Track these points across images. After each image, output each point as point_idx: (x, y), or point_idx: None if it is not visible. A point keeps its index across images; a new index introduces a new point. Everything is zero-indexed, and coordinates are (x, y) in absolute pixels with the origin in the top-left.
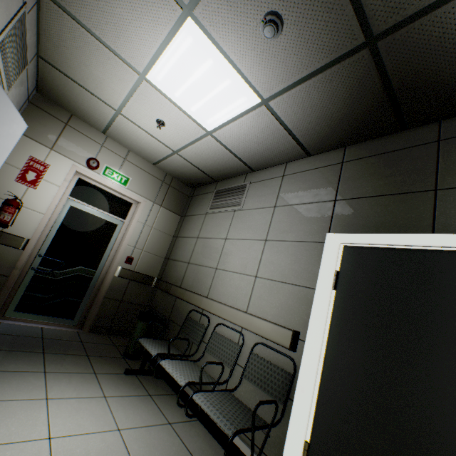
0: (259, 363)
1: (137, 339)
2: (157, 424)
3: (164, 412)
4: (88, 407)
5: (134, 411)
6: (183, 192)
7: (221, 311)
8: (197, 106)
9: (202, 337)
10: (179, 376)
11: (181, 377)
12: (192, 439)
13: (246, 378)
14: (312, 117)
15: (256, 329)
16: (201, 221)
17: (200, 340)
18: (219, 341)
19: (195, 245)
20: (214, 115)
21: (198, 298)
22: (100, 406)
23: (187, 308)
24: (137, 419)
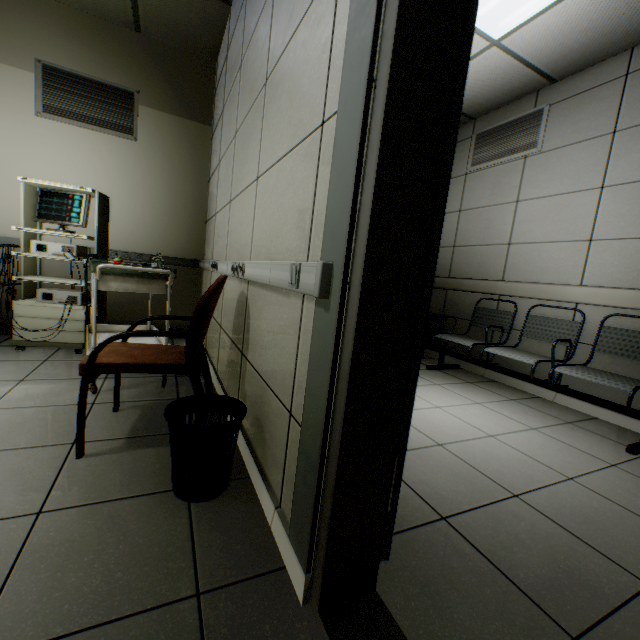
0: (619, 335)
1: (434, 336)
2: (502, 400)
3: (497, 393)
4: (435, 391)
5: (472, 393)
6: None
7: (534, 292)
8: (492, 4)
9: (511, 324)
10: (521, 358)
11: (524, 358)
12: (544, 409)
13: (601, 352)
14: None
15: (606, 301)
16: (460, 188)
17: (509, 328)
18: (542, 324)
19: (458, 222)
20: (519, 8)
21: (488, 284)
22: (442, 390)
23: (469, 299)
24: (482, 397)
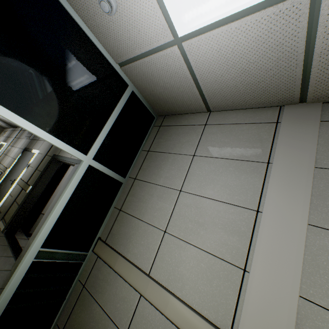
0: None
1: None
2: None
3: None
4: None
5: None
6: (1, 129)
7: None
8: None
9: None
10: None
11: None
12: None
13: None
14: (3, 122)
15: None
16: None
17: None
18: None
19: None
20: None
21: None
22: None
23: None
24: None
